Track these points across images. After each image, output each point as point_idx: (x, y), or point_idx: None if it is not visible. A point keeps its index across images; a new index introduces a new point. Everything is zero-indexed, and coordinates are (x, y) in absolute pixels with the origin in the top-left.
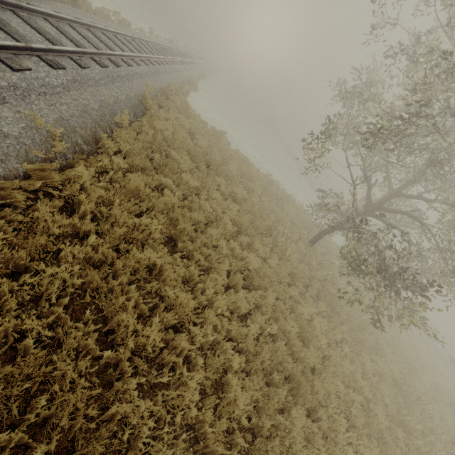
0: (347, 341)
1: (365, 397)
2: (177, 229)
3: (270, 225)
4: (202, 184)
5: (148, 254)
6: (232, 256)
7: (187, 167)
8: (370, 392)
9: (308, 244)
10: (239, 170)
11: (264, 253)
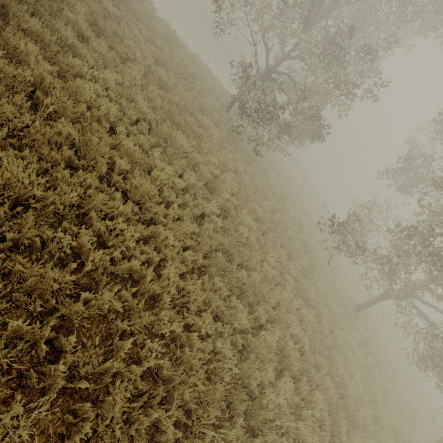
0: (239, 158)
1: (242, 175)
2: (99, 27)
3: (188, 77)
4: (122, 18)
5: (76, 16)
6: (149, 72)
7: (107, 2)
8: (244, 172)
9: (224, 108)
10: (164, 35)
11: (176, 80)
